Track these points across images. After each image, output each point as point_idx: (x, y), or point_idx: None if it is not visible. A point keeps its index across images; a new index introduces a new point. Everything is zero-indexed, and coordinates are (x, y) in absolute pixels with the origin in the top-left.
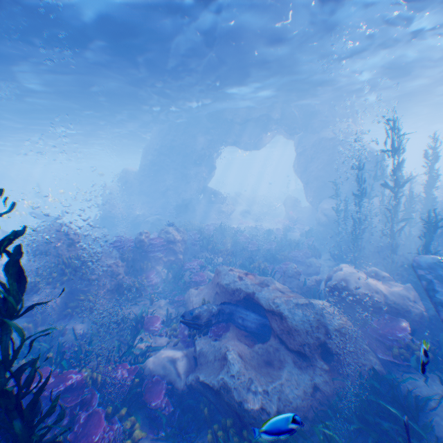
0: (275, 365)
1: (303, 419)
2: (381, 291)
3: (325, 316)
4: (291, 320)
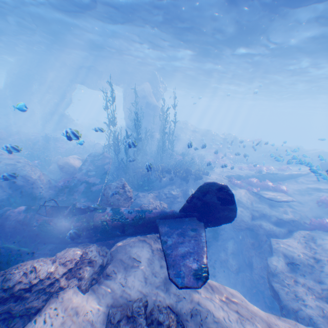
0: None
1: None
2: (74, 167)
3: (19, 170)
4: None
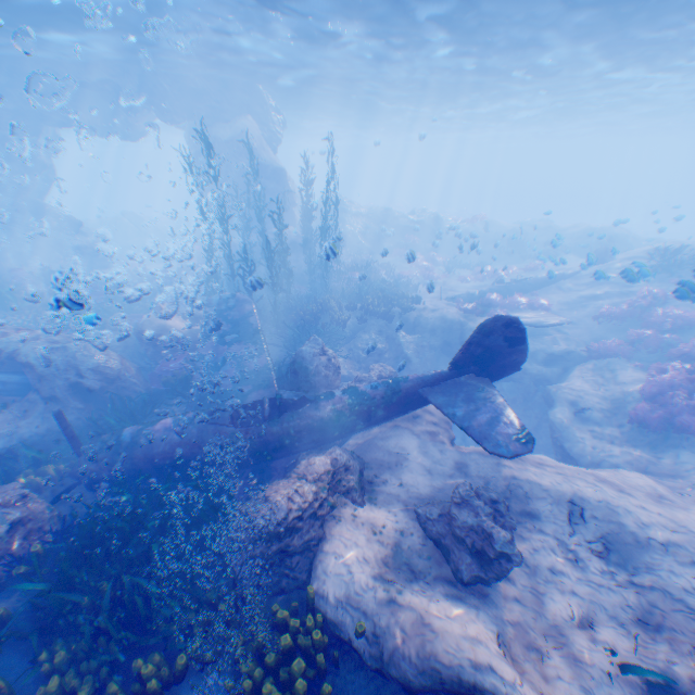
0: (27, 415)
1: (46, 451)
2: (179, 331)
3: (80, 359)
4: (39, 368)
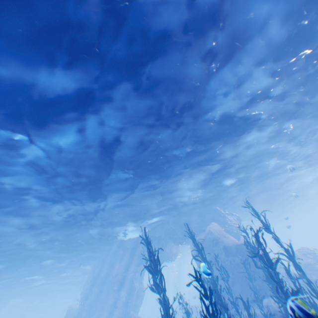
0: None
1: None
2: None
3: None
4: None
